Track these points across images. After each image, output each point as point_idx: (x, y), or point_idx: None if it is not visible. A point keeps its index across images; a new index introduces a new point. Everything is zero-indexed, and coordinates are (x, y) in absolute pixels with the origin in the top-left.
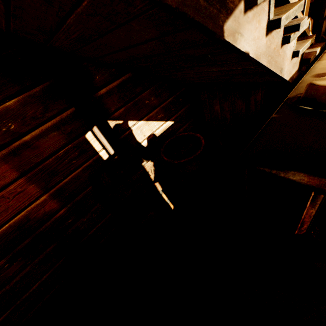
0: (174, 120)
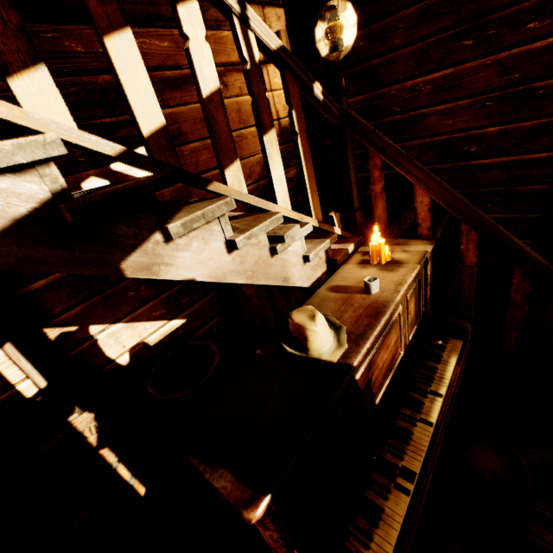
0: (187, 318)
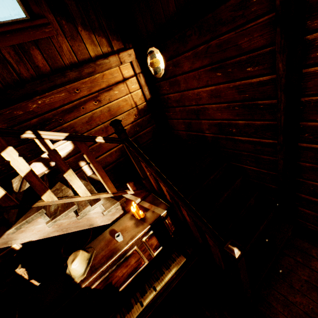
0: None
